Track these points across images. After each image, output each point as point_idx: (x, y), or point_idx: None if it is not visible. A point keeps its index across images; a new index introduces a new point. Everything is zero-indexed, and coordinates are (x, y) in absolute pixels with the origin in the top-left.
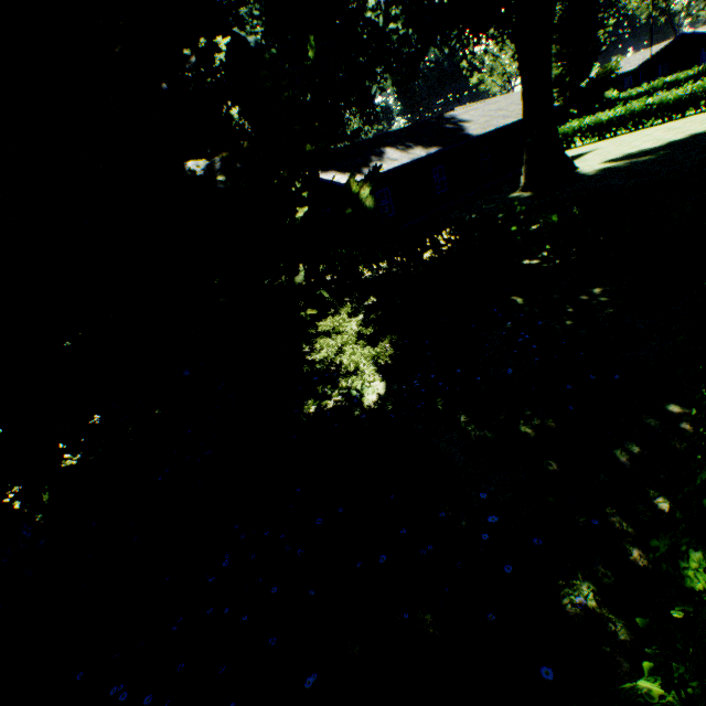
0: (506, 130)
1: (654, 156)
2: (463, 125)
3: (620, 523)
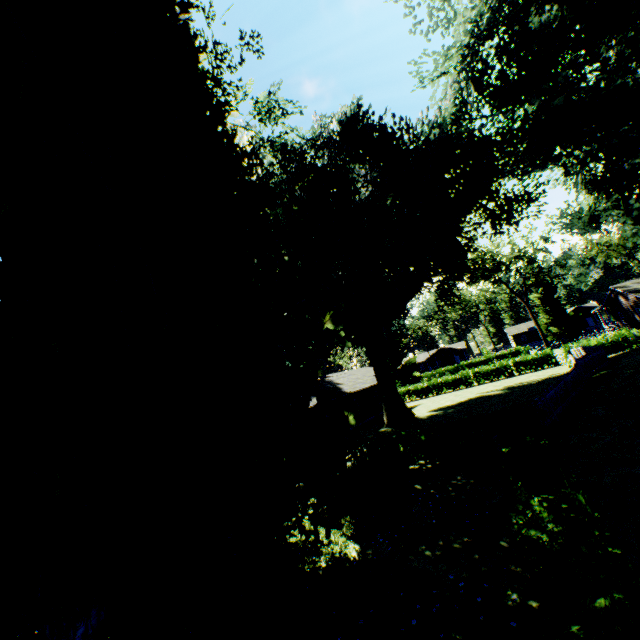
0: (366, 390)
1: (455, 408)
2: (339, 385)
3: (515, 566)
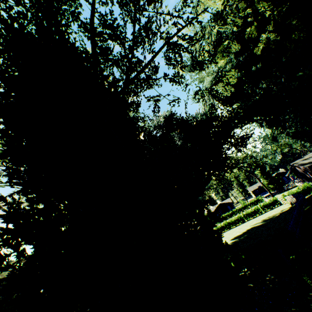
0: None
1: (243, 236)
2: None
3: None
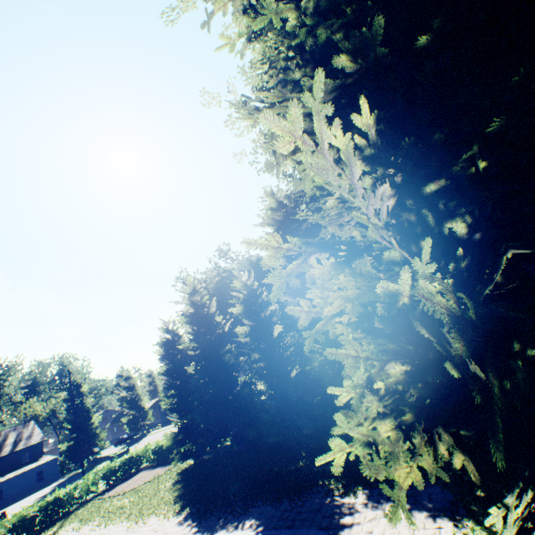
0: None
1: None
2: None
3: None
